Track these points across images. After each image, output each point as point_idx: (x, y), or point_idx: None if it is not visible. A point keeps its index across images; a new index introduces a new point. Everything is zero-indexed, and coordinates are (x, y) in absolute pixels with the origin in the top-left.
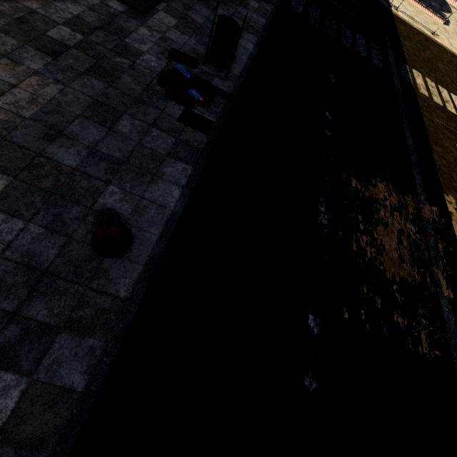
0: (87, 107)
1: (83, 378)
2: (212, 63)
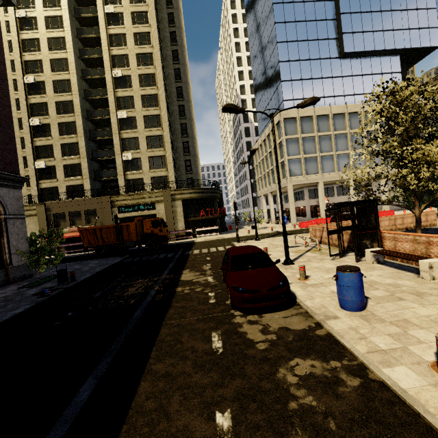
0: None
1: None
2: (60, 283)
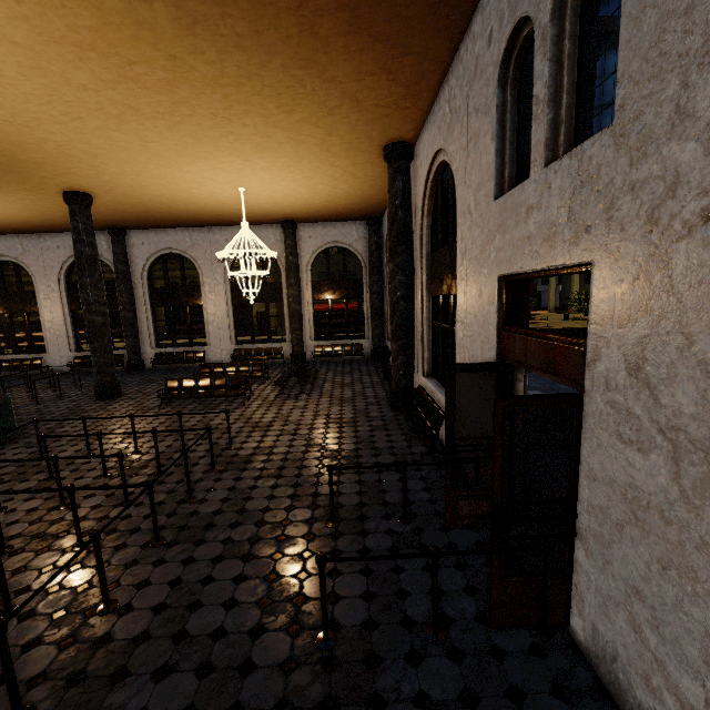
0: None
1: None
2: None
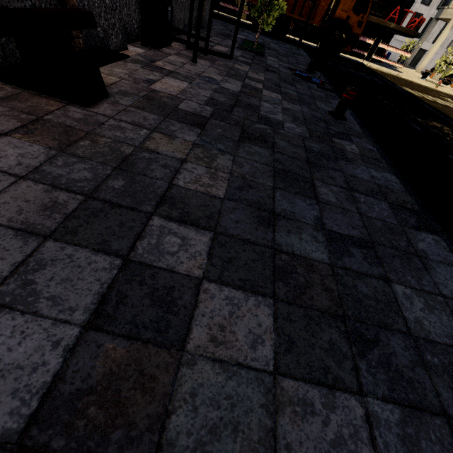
0: (279, 80)
1: (373, 148)
2: (314, 69)
